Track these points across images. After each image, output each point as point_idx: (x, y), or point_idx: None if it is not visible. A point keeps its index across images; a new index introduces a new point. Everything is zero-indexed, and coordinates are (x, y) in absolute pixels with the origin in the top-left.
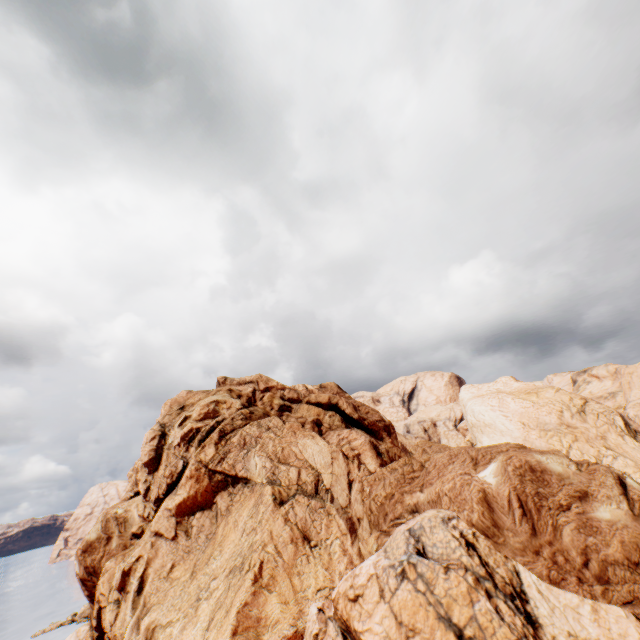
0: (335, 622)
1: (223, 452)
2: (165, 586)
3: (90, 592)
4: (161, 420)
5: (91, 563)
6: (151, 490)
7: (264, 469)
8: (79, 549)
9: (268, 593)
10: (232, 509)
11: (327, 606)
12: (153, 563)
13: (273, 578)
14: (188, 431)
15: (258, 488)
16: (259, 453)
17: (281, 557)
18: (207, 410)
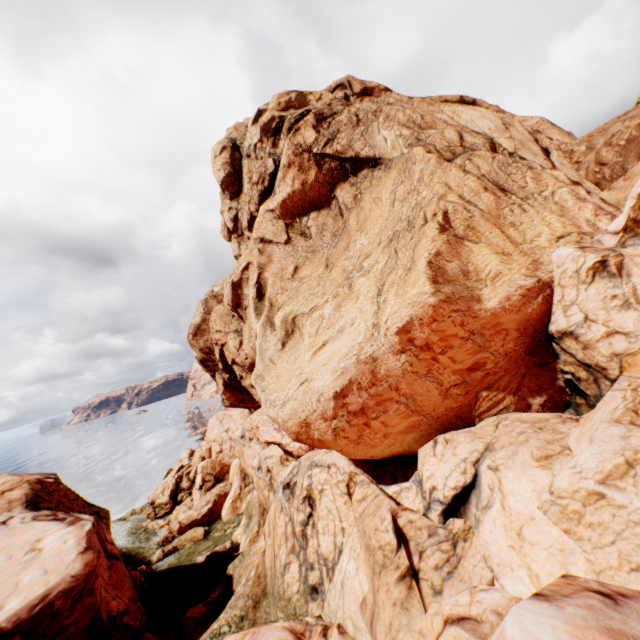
0: (639, 239)
1: (328, 133)
2: (293, 286)
3: (213, 372)
4: (227, 136)
5: (205, 345)
6: (240, 220)
7: (400, 139)
8: (189, 334)
9: (469, 246)
10: (362, 197)
11: (590, 245)
12: (268, 268)
13: (471, 230)
14: (268, 122)
15: (397, 162)
16: (385, 125)
17: (475, 208)
18: (288, 99)
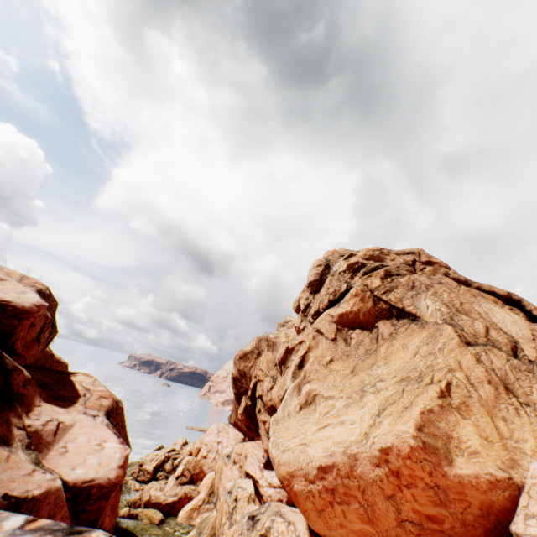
0: None
1: (389, 286)
2: (323, 371)
3: (237, 390)
4: (325, 257)
5: (243, 368)
6: (309, 307)
7: (438, 312)
8: (237, 355)
9: (459, 417)
10: (396, 336)
11: None
12: (313, 350)
13: (465, 406)
14: (353, 263)
15: (430, 326)
16: (431, 297)
17: (475, 391)
18: (371, 253)
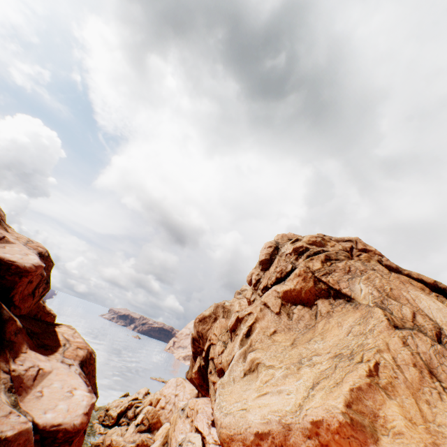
0: None
1: (328, 269)
2: (267, 341)
3: (195, 349)
4: (275, 239)
5: (201, 330)
6: (260, 282)
7: (370, 295)
8: (197, 318)
9: (385, 396)
10: (332, 314)
11: None
12: (260, 321)
13: (391, 386)
14: (298, 247)
15: (363, 307)
16: (364, 282)
17: (401, 372)
18: (314, 240)
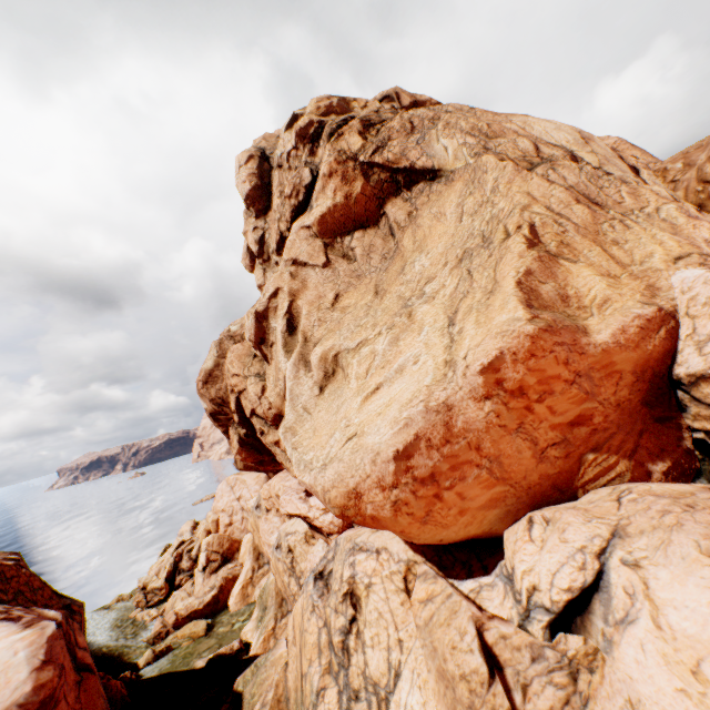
0: None
1: (377, 140)
2: (333, 317)
3: (225, 427)
4: (255, 145)
5: (217, 394)
6: (267, 242)
7: (464, 148)
8: (198, 382)
9: (565, 265)
10: (419, 213)
11: None
12: (302, 295)
13: (565, 247)
14: (305, 127)
15: (461, 173)
16: (445, 132)
17: (567, 221)
18: (328, 103)
